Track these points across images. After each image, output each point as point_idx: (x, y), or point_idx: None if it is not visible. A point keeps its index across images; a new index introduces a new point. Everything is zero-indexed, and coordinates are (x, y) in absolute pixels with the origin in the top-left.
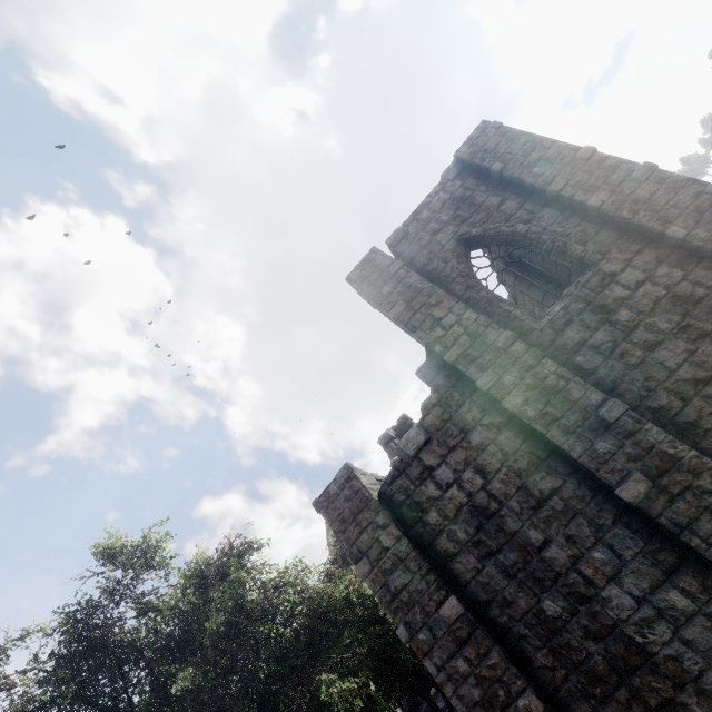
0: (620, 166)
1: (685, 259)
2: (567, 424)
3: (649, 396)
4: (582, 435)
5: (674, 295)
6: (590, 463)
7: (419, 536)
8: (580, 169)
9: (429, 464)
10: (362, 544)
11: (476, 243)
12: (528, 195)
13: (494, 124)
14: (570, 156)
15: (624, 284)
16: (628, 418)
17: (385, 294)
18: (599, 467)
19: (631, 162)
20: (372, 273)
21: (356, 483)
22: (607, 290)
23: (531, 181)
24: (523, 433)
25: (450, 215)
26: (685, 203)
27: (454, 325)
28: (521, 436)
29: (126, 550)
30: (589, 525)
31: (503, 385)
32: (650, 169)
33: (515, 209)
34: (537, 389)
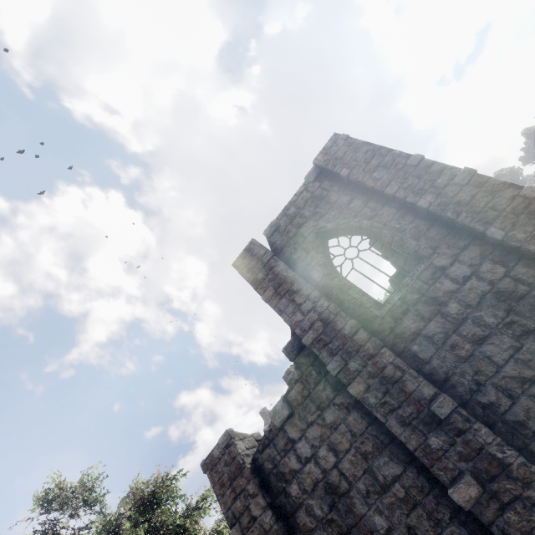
0: (444, 171)
1: (507, 256)
2: (403, 415)
3: (478, 391)
4: (416, 428)
5: (498, 290)
6: (424, 458)
7: (283, 507)
8: (410, 174)
9: (292, 437)
10: (235, 510)
11: (332, 234)
12: (371, 194)
13: (342, 136)
14: (402, 162)
15: (453, 278)
16: (457, 416)
17: (259, 280)
18: (432, 463)
19: (453, 168)
20: (250, 261)
21: (233, 450)
22: (438, 283)
23: (371, 185)
24: (368, 416)
25: (310, 211)
26: (502, 205)
27: (310, 311)
28: (366, 419)
29: (67, 490)
30: (428, 518)
31: (349, 371)
32: (469, 174)
33: (361, 207)
34: (377, 378)
